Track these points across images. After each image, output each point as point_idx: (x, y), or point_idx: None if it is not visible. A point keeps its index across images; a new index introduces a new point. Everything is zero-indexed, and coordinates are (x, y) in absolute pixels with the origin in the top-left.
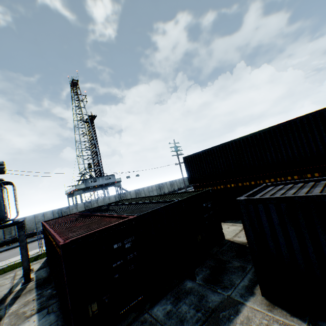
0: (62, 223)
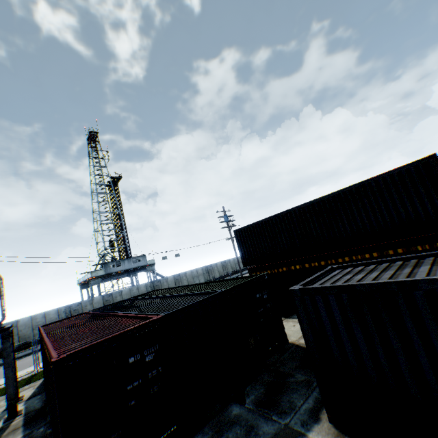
0: (66, 328)
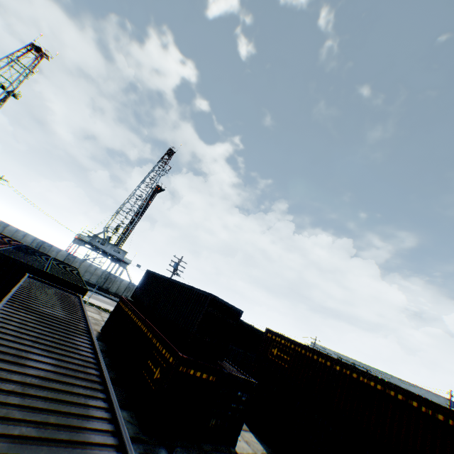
0: None
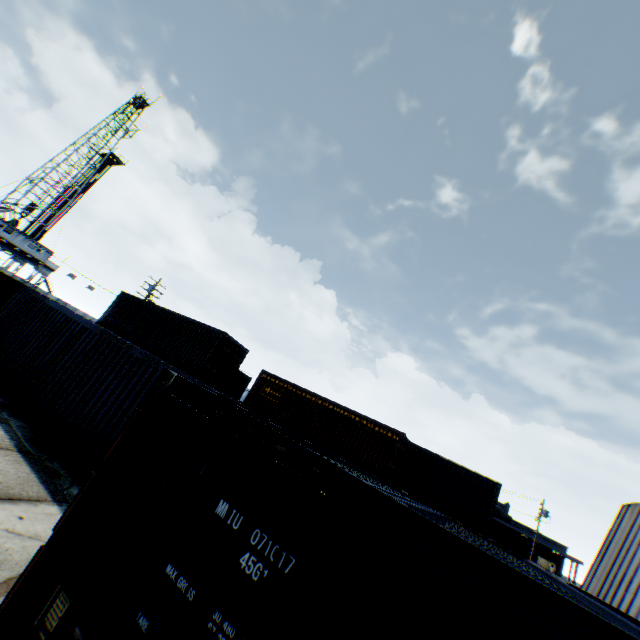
0: None
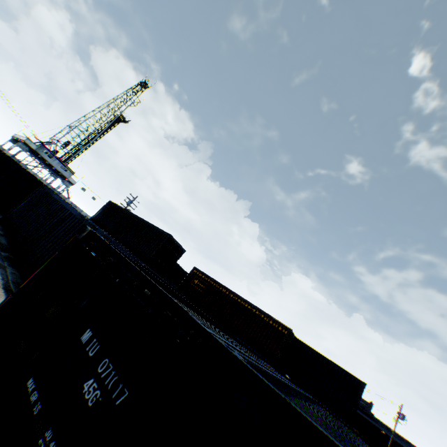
0: None
